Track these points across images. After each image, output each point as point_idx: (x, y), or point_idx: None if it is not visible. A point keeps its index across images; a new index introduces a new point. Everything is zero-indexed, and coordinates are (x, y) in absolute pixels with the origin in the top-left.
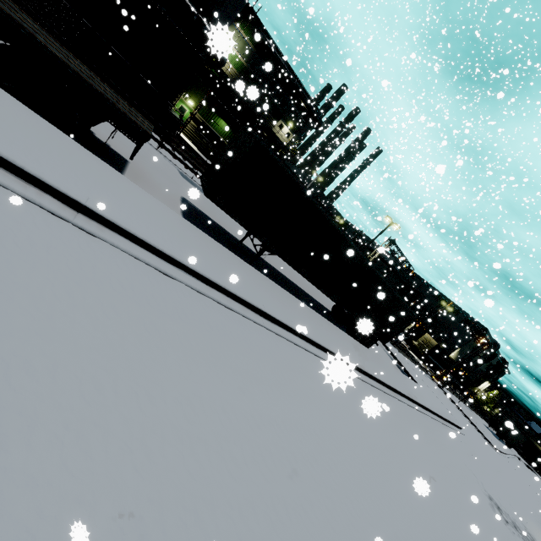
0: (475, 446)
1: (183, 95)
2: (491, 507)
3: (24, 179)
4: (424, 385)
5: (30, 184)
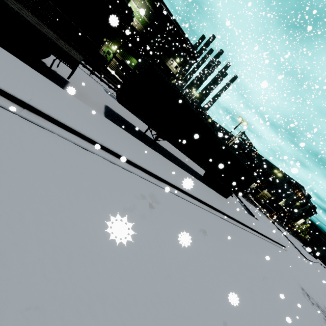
0: (294, 258)
1: (108, 43)
2: (303, 295)
3: None
4: (262, 221)
5: None
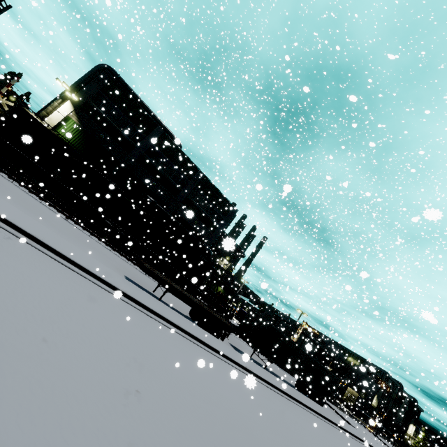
0: None
1: None
2: None
3: (246, 370)
4: (361, 430)
5: (246, 371)
